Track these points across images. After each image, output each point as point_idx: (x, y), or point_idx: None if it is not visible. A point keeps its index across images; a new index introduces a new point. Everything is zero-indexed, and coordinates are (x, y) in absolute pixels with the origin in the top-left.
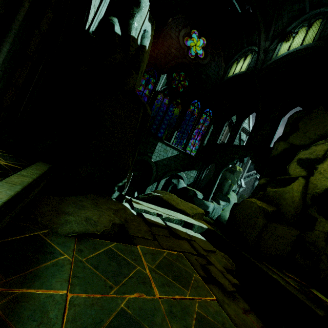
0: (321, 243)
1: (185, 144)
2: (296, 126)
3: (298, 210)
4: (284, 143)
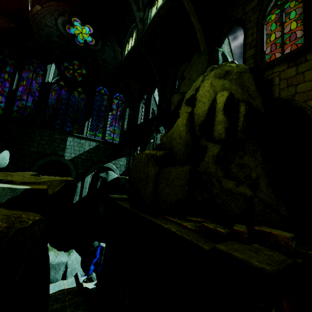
0: (212, 167)
1: (103, 133)
2: (183, 77)
3: (188, 145)
4: (177, 95)
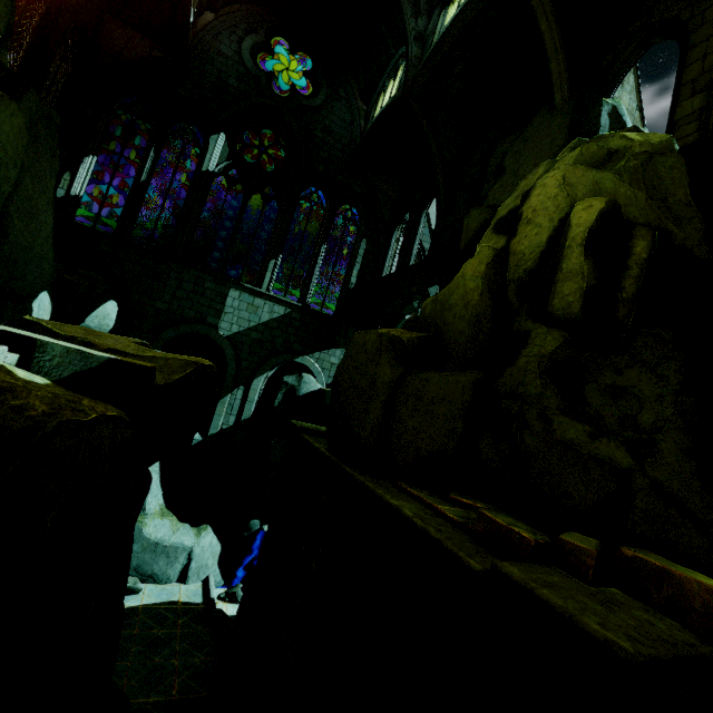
0: (533, 384)
1: (304, 289)
2: (502, 169)
3: (483, 324)
4: (479, 210)
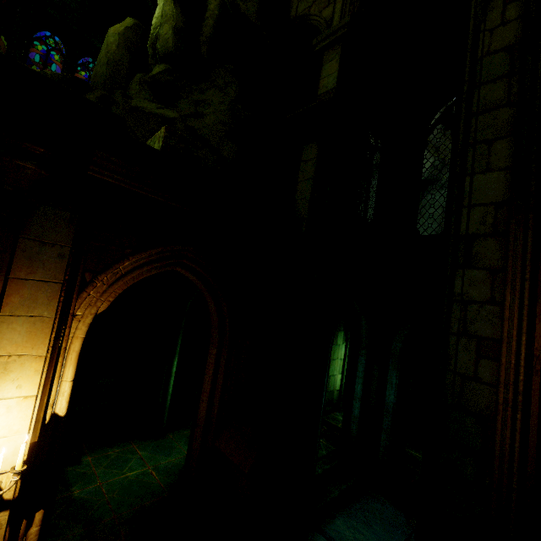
0: (134, 89)
1: None
2: None
3: (121, 70)
4: None
